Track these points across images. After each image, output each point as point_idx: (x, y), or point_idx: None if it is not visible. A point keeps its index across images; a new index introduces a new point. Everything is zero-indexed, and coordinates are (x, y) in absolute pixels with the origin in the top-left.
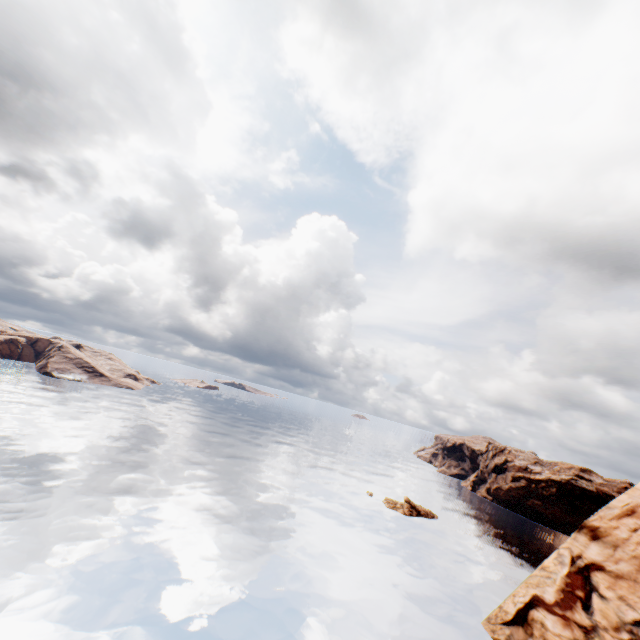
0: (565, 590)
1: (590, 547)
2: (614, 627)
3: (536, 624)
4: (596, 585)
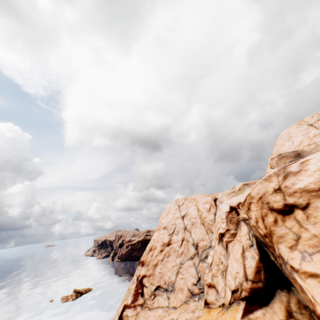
0: (135, 293)
1: (142, 269)
2: (150, 296)
3: (125, 317)
4: (145, 283)
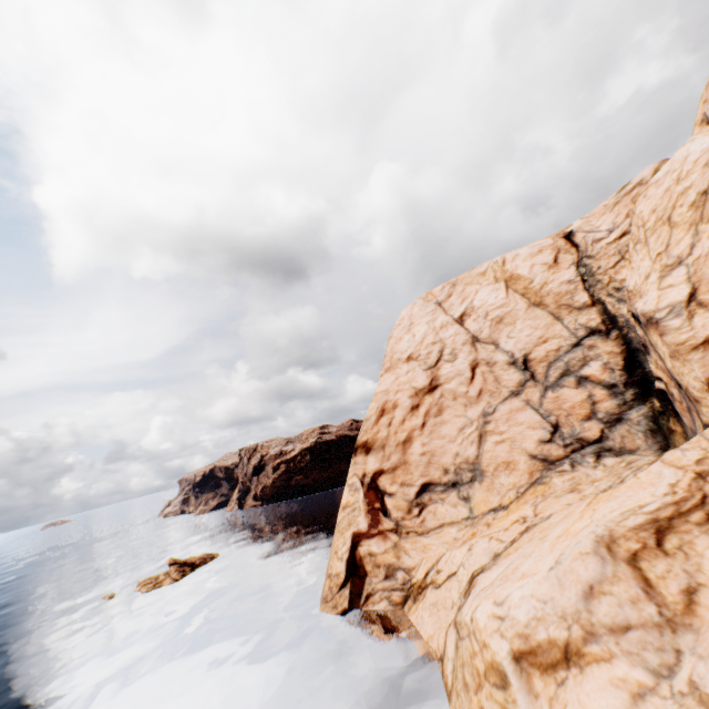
0: (370, 510)
1: (369, 461)
2: (408, 511)
3: (366, 559)
4: (384, 489)
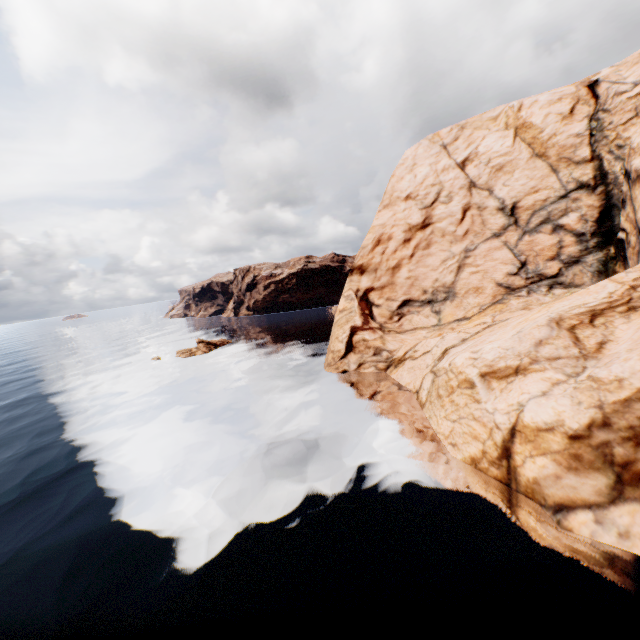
0: (363, 314)
1: (362, 280)
2: (389, 318)
3: (360, 343)
4: (373, 301)
